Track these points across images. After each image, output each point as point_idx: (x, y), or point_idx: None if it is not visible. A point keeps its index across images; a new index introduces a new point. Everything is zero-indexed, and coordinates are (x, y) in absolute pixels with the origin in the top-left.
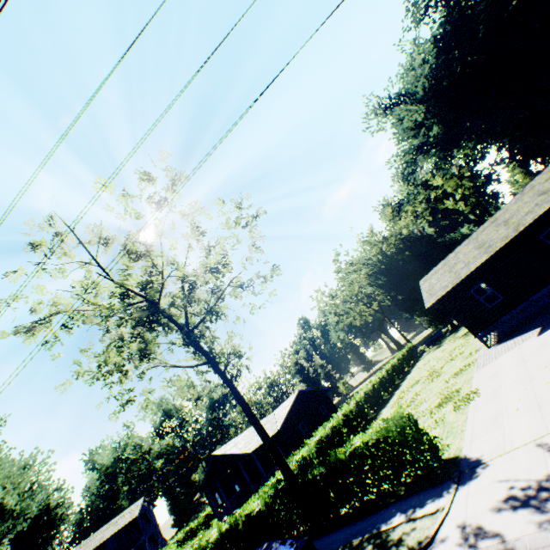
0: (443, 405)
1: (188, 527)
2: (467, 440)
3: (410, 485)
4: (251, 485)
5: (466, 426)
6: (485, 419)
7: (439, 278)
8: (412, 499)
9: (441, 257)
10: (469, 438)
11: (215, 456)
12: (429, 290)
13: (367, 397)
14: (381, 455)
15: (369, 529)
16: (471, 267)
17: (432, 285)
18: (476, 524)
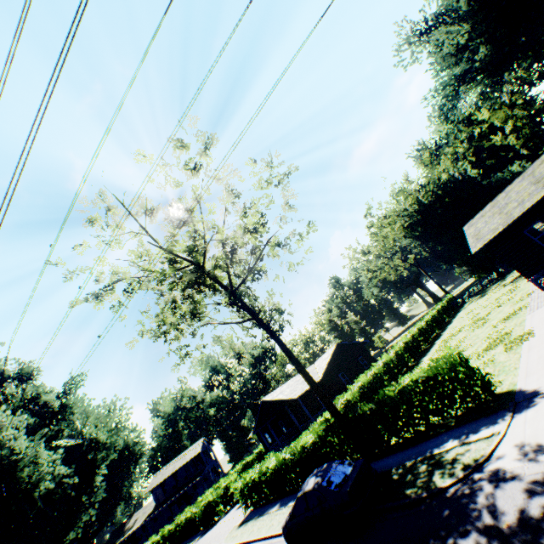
0: (492, 348)
1: (244, 461)
2: (521, 376)
3: (460, 417)
4: (298, 426)
5: (519, 364)
6: (541, 356)
7: (487, 222)
8: (464, 428)
9: (486, 201)
10: (524, 374)
11: (263, 402)
12: (475, 235)
13: (406, 347)
14: (431, 391)
15: (421, 454)
16: (526, 205)
17: (479, 230)
18: (536, 443)
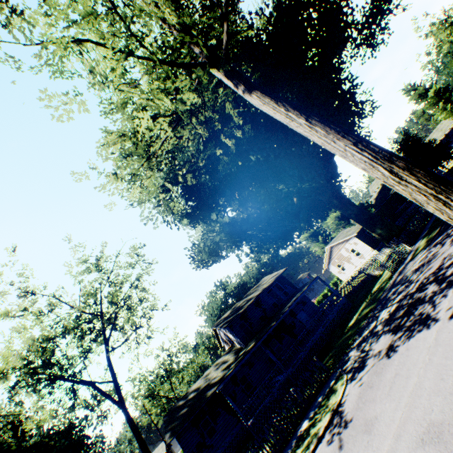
0: None
1: None
2: None
3: None
4: None
5: None
6: None
7: None
8: None
9: None
10: None
11: None
12: None
13: None
14: None
15: None
16: None
17: None
18: None
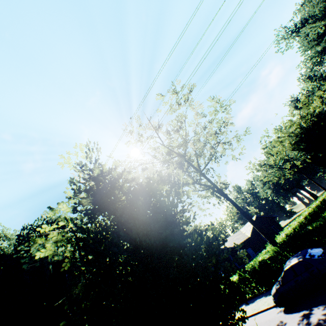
0: None
1: None
2: None
3: None
4: (238, 267)
5: None
6: None
7: None
8: None
9: None
10: None
11: None
12: None
13: (310, 215)
14: None
15: None
16: None
17: None
18: None
